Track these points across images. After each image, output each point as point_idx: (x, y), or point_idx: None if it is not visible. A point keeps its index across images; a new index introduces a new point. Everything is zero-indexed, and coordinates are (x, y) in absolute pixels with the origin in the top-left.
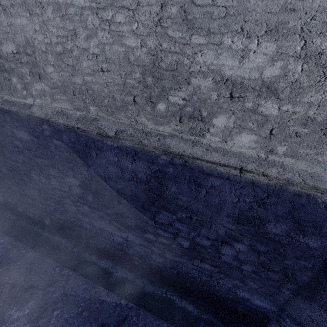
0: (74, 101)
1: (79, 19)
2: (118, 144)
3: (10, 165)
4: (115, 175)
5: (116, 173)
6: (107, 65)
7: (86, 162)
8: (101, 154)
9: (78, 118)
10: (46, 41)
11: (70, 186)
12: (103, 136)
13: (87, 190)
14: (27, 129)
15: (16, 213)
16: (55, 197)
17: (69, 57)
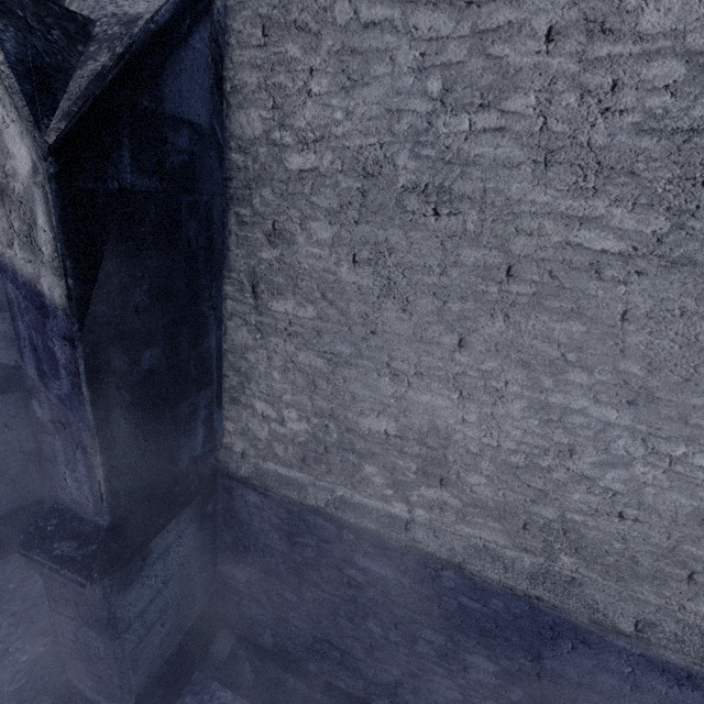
0: (520, 536)
1: (592, 435)
2: (646, 653)
3: (313, 594)
4: (610, 688)
5: (616, 687)
6: (637, 512)
7: (537, 649)
8: (587, 651)
9: (532, 574)
10: (486, 441)
11: (468, 667)
12: (608, 630)
13: (515, 685)
14: (393, 563)
15: (302, 673)
16: (412, 667)
17: (537, 476)
